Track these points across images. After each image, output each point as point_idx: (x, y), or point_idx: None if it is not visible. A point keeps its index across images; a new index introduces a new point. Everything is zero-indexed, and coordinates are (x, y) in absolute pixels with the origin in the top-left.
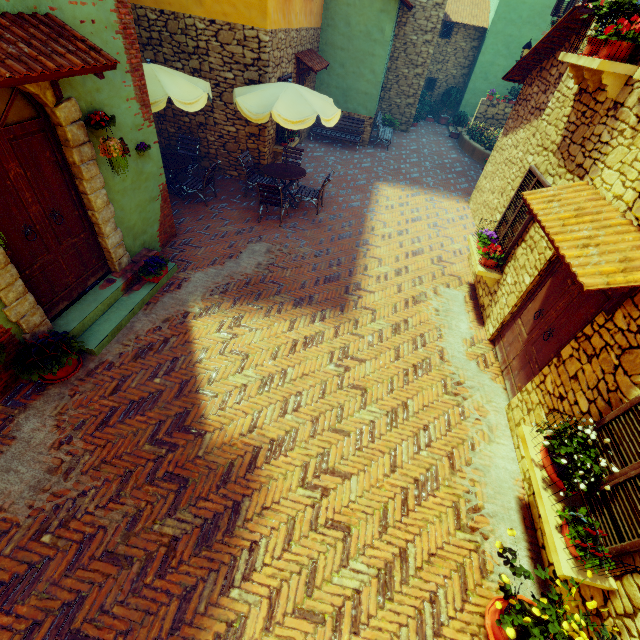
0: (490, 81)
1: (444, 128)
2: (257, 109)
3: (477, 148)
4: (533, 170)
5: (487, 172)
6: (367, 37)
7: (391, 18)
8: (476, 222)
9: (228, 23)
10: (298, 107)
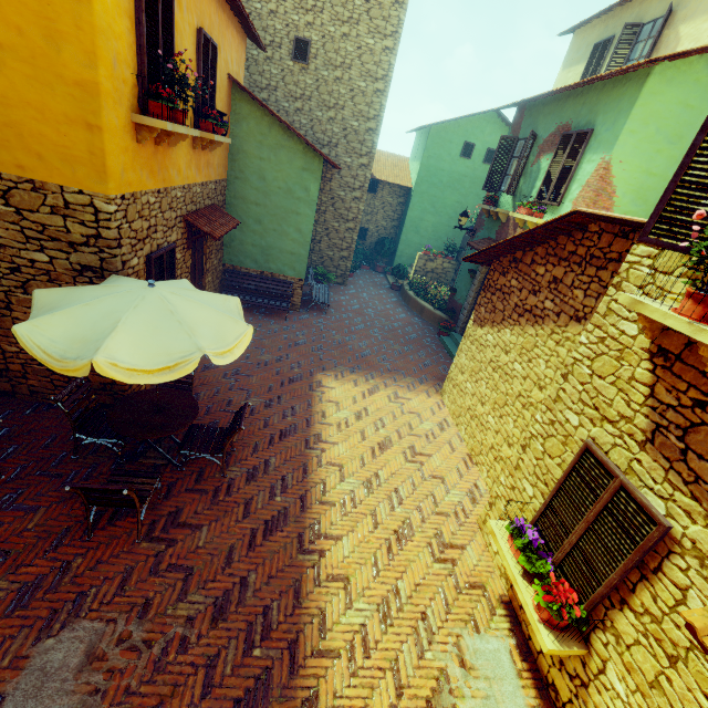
0: (422, 234)
1: (382, 277)
2: (66, 347)
3: (426, 307)
4: (600, 457)
5: (462, 365)
6: (288, 194)
7: (316, 177)
8: (463, 435)
9: (29, 180)
10: (163, 338)
